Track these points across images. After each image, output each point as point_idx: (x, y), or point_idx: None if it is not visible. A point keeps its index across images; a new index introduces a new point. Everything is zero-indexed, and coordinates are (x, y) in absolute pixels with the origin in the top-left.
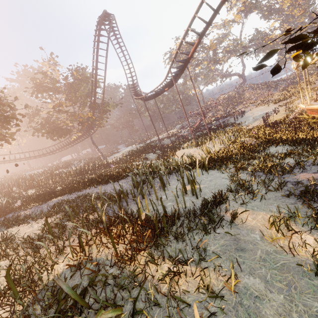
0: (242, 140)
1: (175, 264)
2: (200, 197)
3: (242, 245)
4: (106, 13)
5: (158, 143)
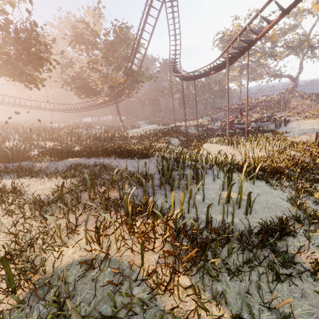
0: (291, 153)
1: None
2: (249, 214)
3: None
4: None
5: (182, 130)
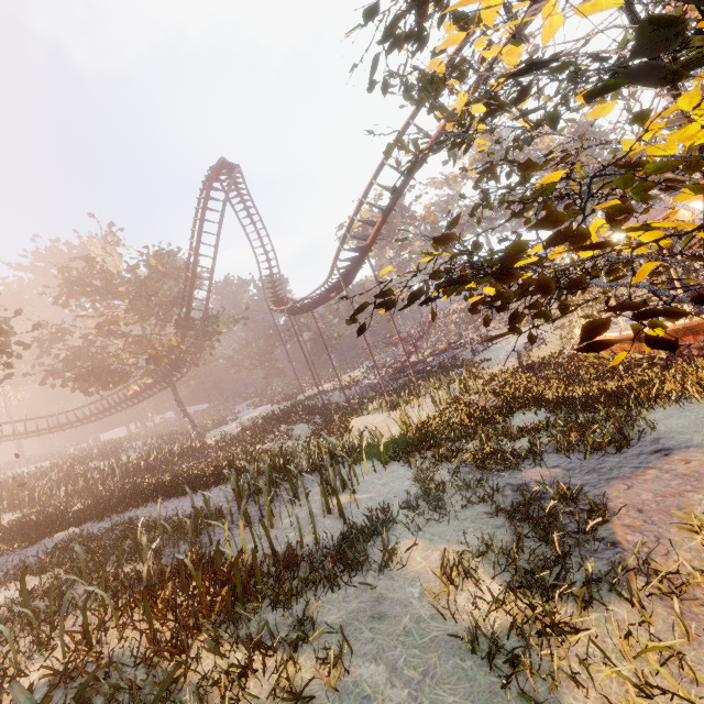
0: (470, 399)
1: (255, 651)
2: (353, 519)
3: (385, 608)
4: (224, 162)
5: (320, 401)
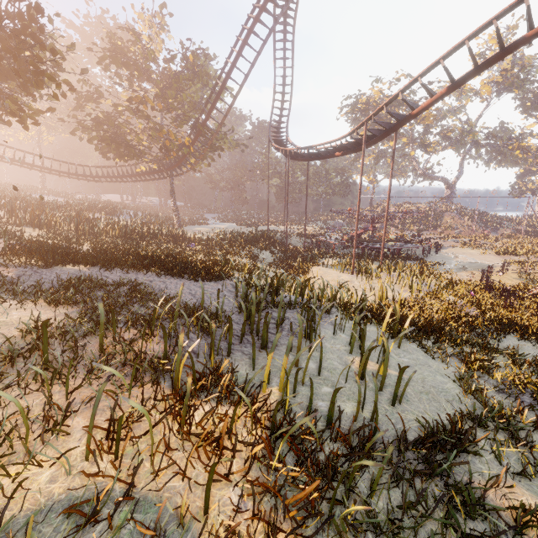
0: (450, 299)
1: None
2: (398, 403)
3: None
4: None
5: (279, 238)
